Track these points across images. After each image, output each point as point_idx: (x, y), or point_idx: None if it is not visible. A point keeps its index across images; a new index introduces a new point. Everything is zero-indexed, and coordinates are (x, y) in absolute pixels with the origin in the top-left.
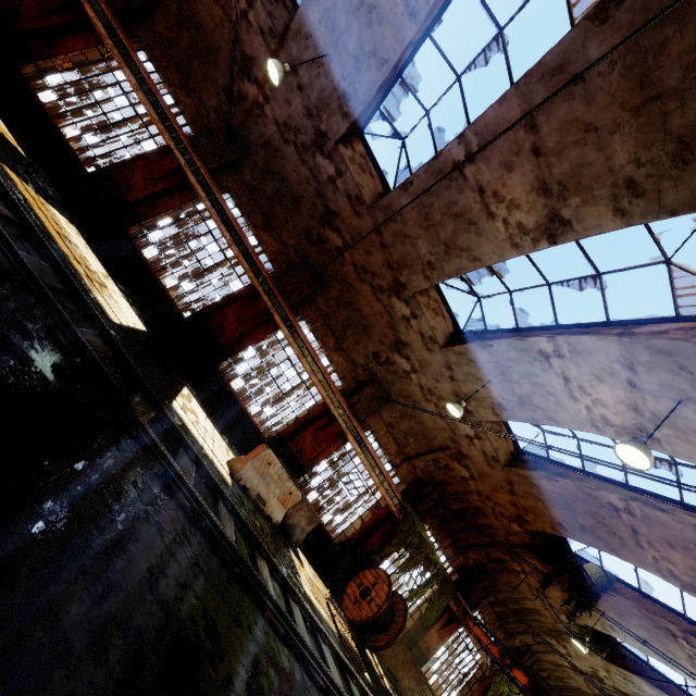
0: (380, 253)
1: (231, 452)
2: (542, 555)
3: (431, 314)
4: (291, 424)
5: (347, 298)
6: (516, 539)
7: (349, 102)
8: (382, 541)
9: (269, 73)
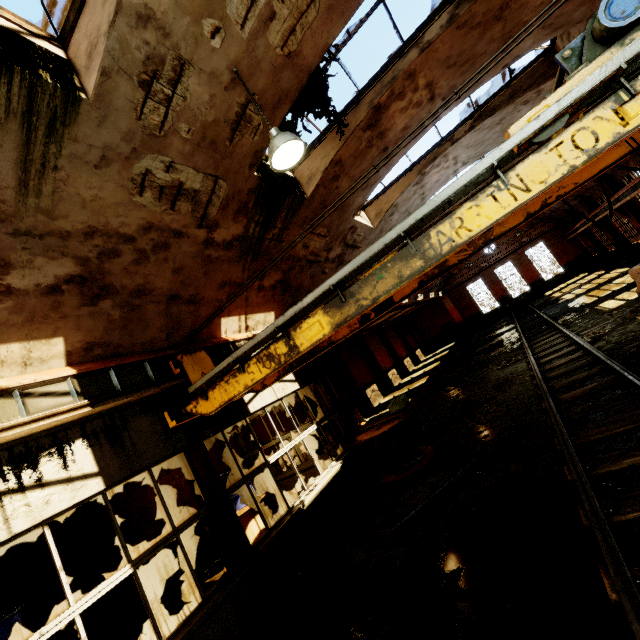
0: None
1: None
2: None
3: None
4: None
5: None
6: None
7: None
8: None
9: None
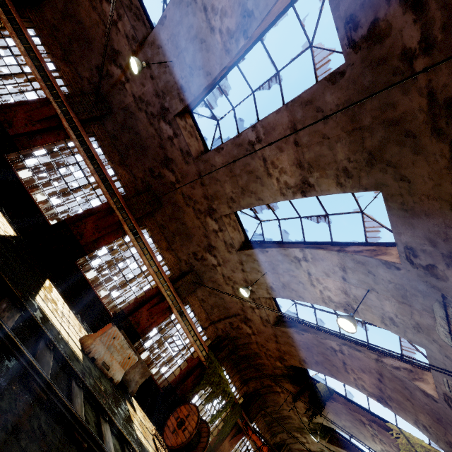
0: (200, 189)
1: (82, 328)
2: (293, 380)
3: (231, 229)
4: (132, 303)
5: (177, 215)
6: (278, 372)
7: (185, 93)
8: (194, 382)
9: (131, 65)
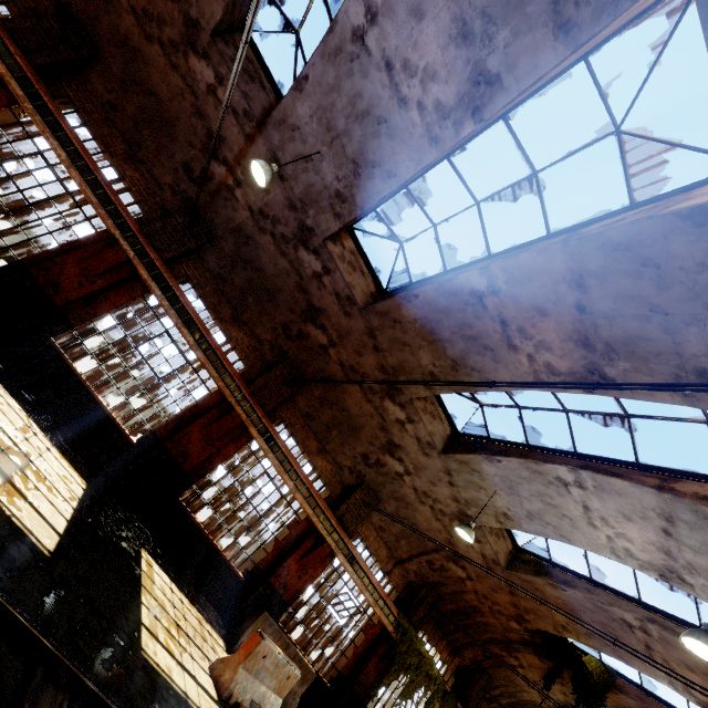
0: (372, 356)
1: (204, 623)
2: (541, 651)
3: (428, 419)
4: (271, 551)
5: (332, 397)
6: (514, 636)
7: (343, 204)
8: (378, 667)
9: (251, 172)
